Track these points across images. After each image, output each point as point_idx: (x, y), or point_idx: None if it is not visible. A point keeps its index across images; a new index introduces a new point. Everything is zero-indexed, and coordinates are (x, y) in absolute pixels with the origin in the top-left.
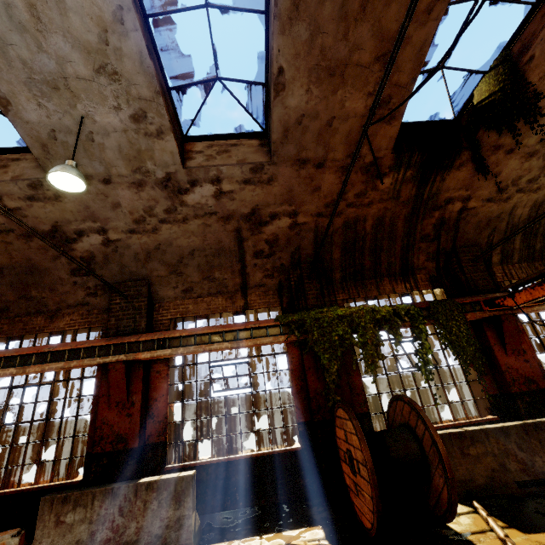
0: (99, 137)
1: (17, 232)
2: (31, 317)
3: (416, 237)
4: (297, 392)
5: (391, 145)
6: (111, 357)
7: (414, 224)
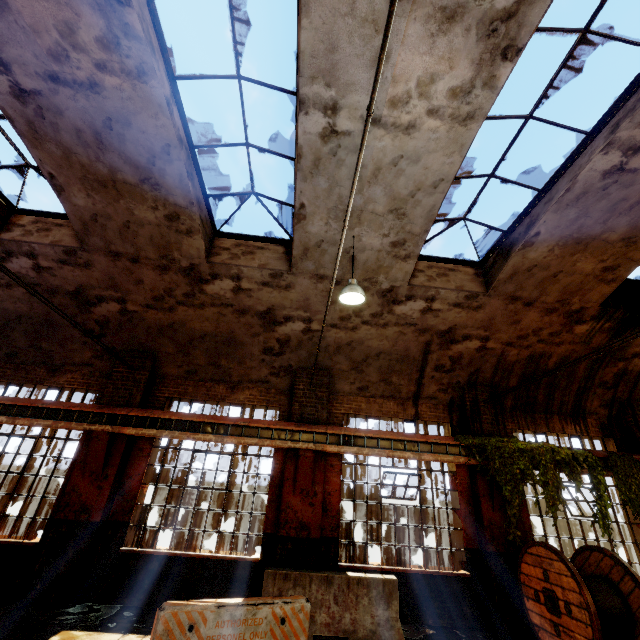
0: (355, 251)
1: (235, 308)
2: (214, 384)
3: (595, 381)
4: (465, 516)
5: (601, 300)
6: (302, 443)
7: (595, 369)
